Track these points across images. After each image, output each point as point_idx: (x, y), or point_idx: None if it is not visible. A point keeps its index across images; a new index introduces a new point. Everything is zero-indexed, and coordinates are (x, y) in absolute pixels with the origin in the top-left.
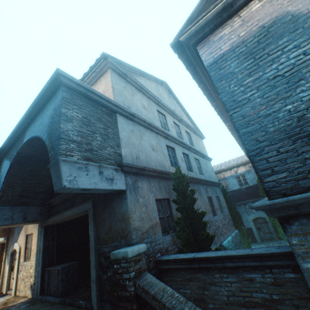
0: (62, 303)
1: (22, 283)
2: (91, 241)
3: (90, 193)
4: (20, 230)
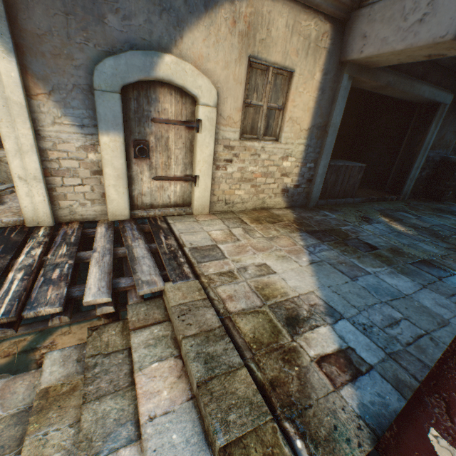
0: (367, 201)
1: (242, 187)
2: (426, 143)
3: (451, 80)
4: (184, 1)
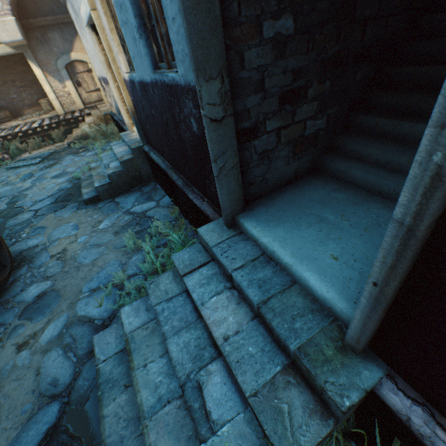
0: None
1: None
2: None
3: None
4: (70, 36)
